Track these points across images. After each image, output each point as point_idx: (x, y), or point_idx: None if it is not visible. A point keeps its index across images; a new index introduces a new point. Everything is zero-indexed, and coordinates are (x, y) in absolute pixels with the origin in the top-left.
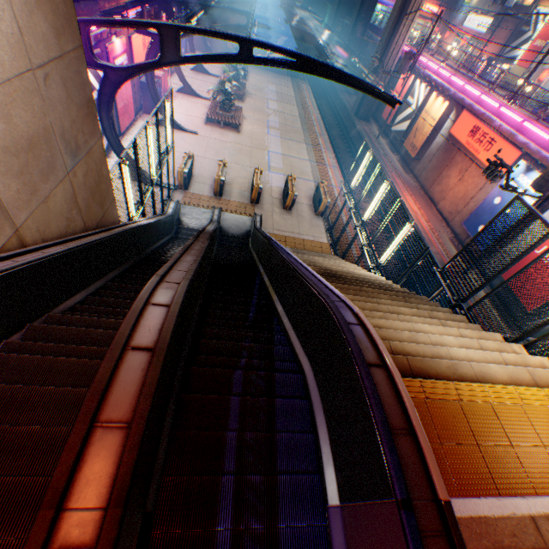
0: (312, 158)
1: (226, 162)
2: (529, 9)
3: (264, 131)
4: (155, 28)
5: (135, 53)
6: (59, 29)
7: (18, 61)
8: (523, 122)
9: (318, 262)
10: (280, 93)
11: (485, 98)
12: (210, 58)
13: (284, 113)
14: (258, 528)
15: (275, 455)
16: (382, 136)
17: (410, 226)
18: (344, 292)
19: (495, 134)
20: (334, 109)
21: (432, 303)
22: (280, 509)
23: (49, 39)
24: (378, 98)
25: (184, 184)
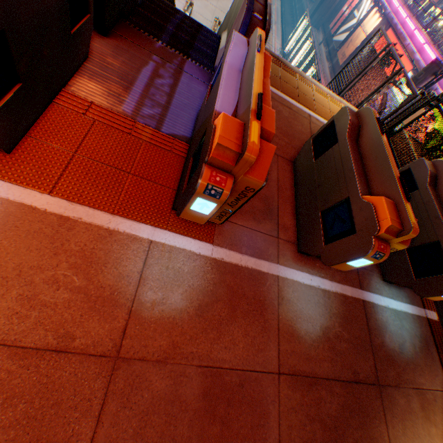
0: None
1: (193, 3)
2: None
3: None
4: None
5: None
6: None
7: None
8: (424, 44)
9: None
10: None
11: (409, 21)
12: None
13: None
14: (185, 38)
15: (198, 35)
16: (324, 46)
17: (314, 68)
18: None
19: (402, 51)
20: (294, 11)
21: None
22: (196, 41)
23: None
24: None
25: None
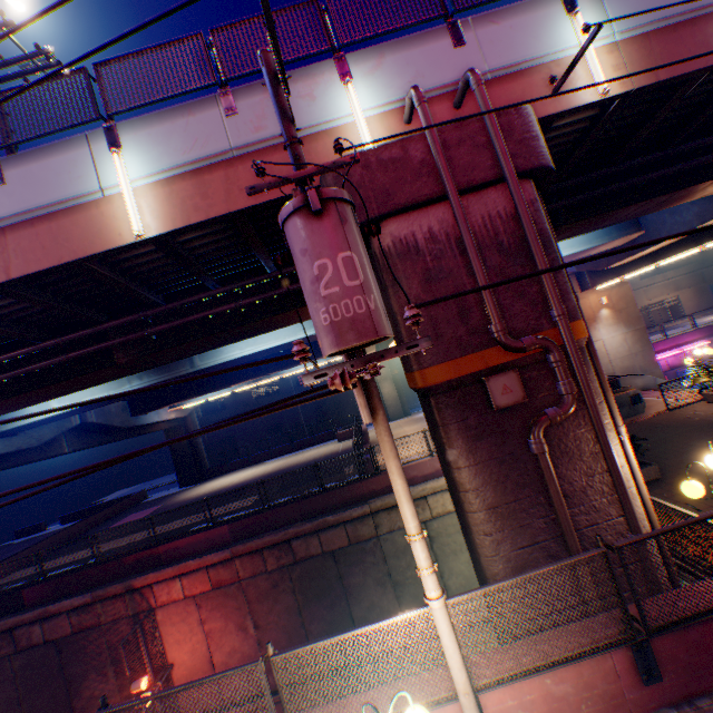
0: None
1: None
2: None
3: None
4: None
5: None
6: (641, 346)
7: (626, 353)
8: None
9: None
10: None
11: None
12: None
13: None
14: None
15: None
16: None
17: None
18: None
19: None
20: None
21: None
22: None
23: (637, 348)
24: None
25: None
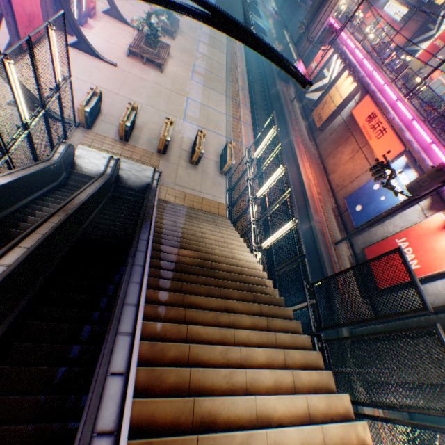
0: (230, 112)
1: (136, 106)
2: (438, 9)
3: (188, 75)
4: None
5: None
6: None
7: None
8: (413, 120)
9: (205, 235)
10: (213, 37)
11: (387, 88)
12: None
13: (212, 59)
14: None
15: None
16: (297, 100)
17: (293, 224)
18: (203, 314)
19: (388, 125)
20: (262, 64)
21: (295, 322)
22: None
23: None
24: (291, 74)
25: (85, 122)
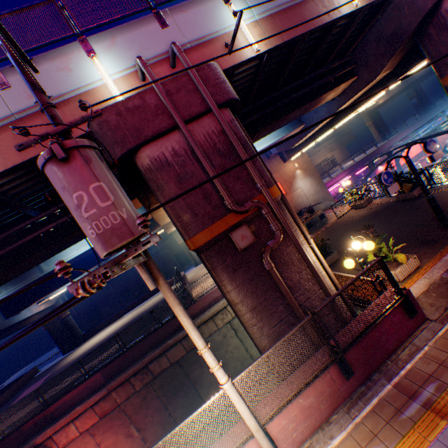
0: None
1: None
2: None
3: None
4: (365, 165)
5: (392, 165)
6: (320, 186)
7: (314, 192)
8: None
9: None
10: None
11: None
12: (381, 163)
13: None
14: None
15: None
16: None
17: None
18: None
19: None
20: None
21: None
22: None
23: (318, 188)
24: (447, 132)
25: None
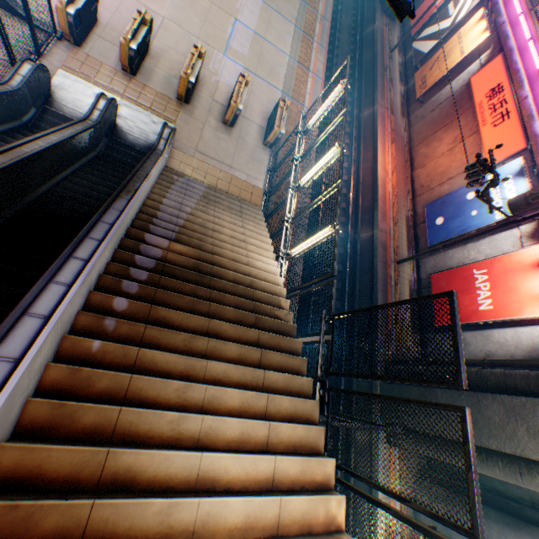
0: (295, 53)
1: (149, 18)
2: None
3: None
4: None
5: None
6: None
7: None
8: None
9: (218, 228)
10: None
11: (533, 47)
12: None
13: None
14: None
15: None
16: (399, 50)
17: (332, 232)
18: (170, 335)
19: (515, 107)
20: None
21: (300, 359)
22: None
23: None
24: None
25: (70, 33)
